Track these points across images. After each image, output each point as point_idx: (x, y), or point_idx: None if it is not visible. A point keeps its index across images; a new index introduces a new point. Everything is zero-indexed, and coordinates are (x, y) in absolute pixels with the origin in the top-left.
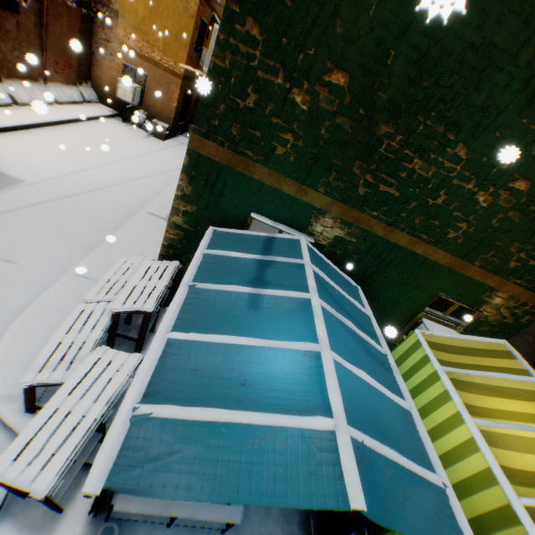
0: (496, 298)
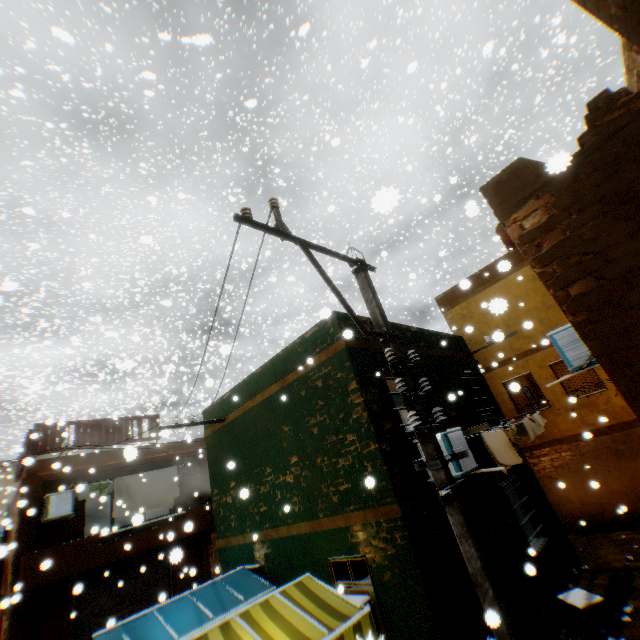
0: (359, 533)
